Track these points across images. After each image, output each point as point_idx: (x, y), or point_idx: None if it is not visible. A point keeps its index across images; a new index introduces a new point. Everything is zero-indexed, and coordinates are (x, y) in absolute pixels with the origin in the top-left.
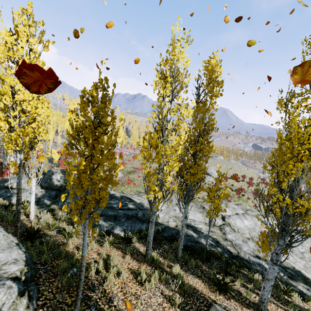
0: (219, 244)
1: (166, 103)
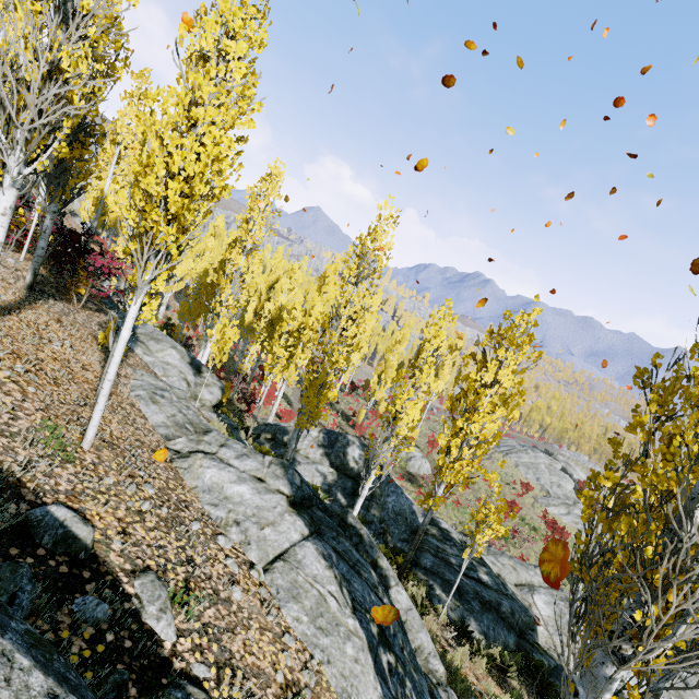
0: None
1: None
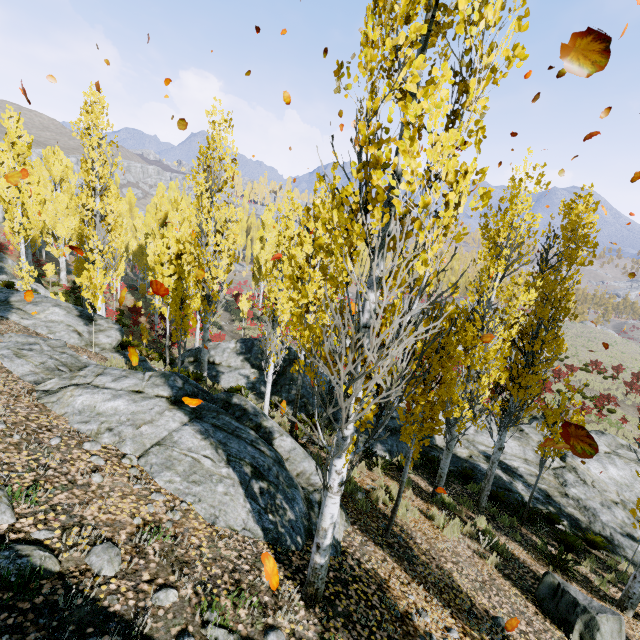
0: (552, 500)
1: (494, 284)
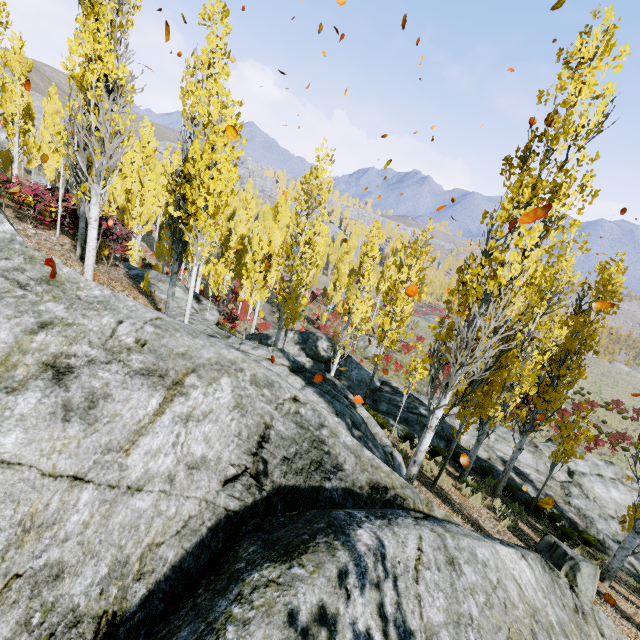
0: (556, 505)
1: (536, 319)
